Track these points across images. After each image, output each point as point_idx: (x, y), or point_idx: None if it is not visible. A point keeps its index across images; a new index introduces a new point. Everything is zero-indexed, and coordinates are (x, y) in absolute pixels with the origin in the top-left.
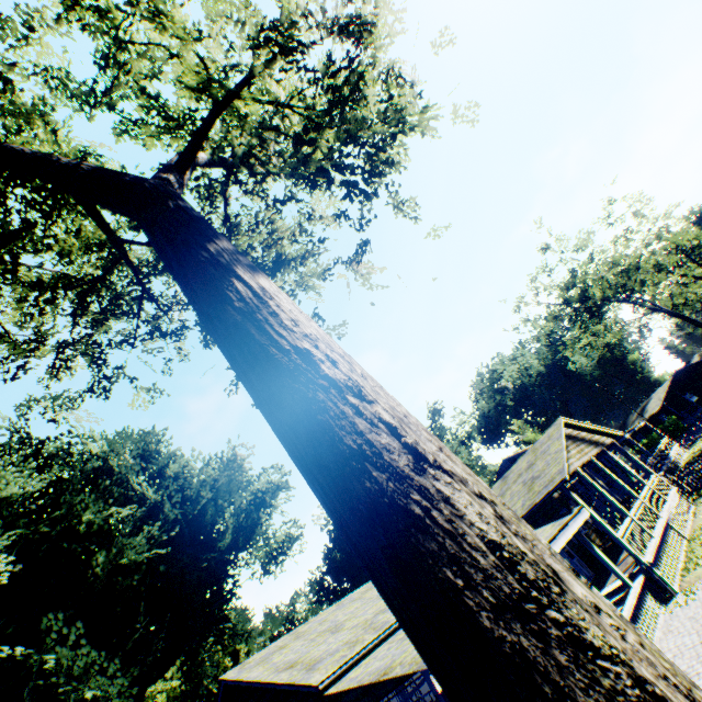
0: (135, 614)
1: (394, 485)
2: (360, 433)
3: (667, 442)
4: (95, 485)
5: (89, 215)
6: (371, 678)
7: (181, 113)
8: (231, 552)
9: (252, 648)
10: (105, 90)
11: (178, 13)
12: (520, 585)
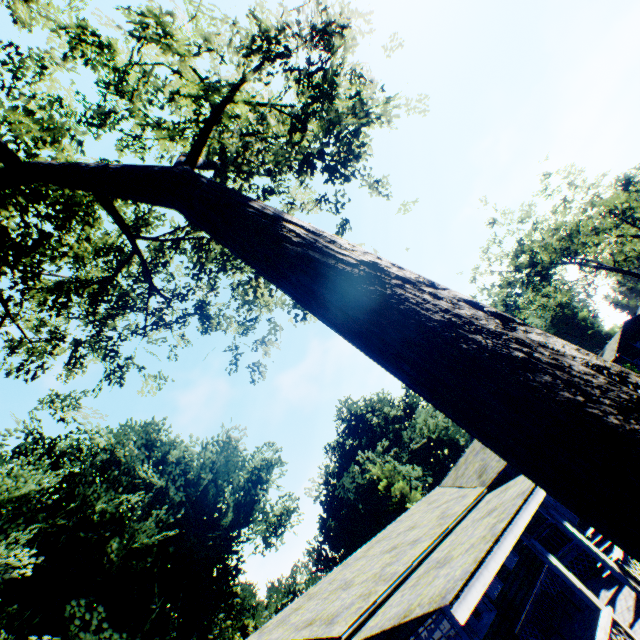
0: (149, 597)
1: (492, 341)
2: (445, 311)
3: None
4: (105, 476)
5: (109, 214)
6: (392, 622)
7: (172, 127)
8: (234, 529)
9: (260, 622)
10: (109, 112)
11: (178, 35)
12: (635, 392)
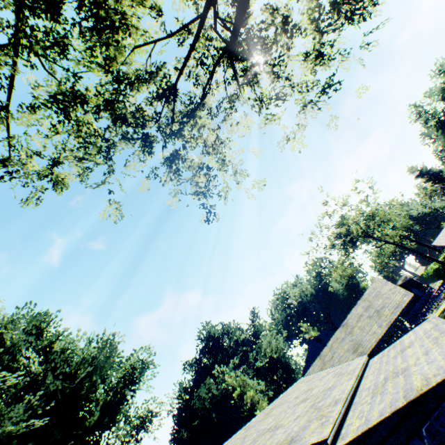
0: None
1: None
2: None
3: (408, 324)
4: None
5: None
6: (403, 401)
7: None
8: (98, 429)
9: None
10: None
11: None
12: None
